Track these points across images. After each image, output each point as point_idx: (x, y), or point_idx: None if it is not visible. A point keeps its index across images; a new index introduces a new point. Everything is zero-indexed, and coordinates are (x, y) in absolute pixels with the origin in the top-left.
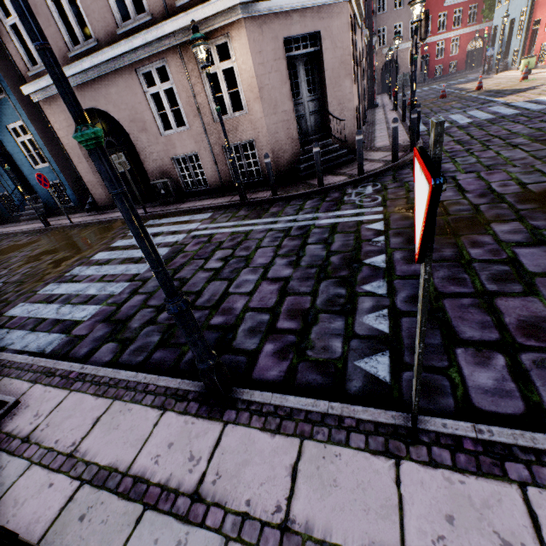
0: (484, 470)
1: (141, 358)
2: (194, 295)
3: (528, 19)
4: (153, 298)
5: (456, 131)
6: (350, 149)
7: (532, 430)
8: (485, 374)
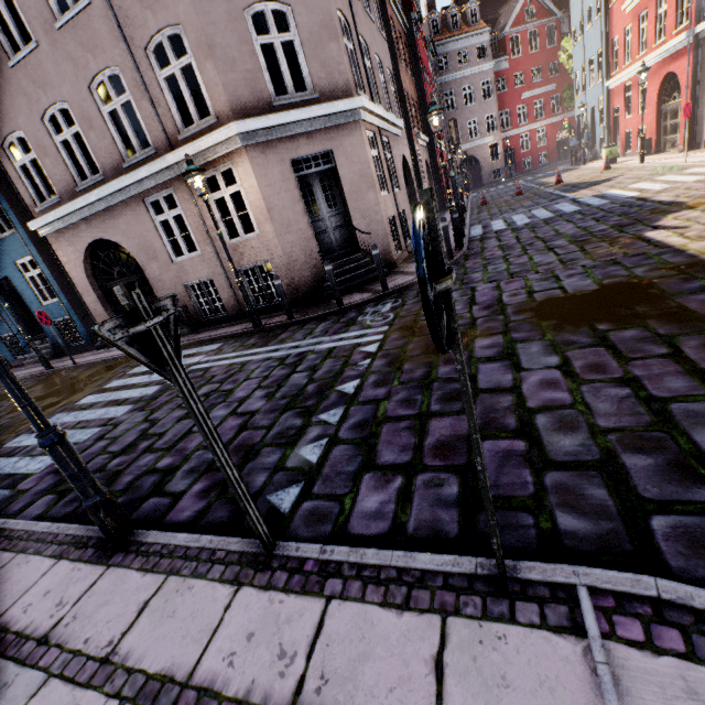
0: (306, 588)
1: (71, 509)
2: (156, 437)
3: (607, 107)
4: (116, 443)
5: (508, 235)
6: (386, 262)
7: (383, 549)
8: (375, 497)
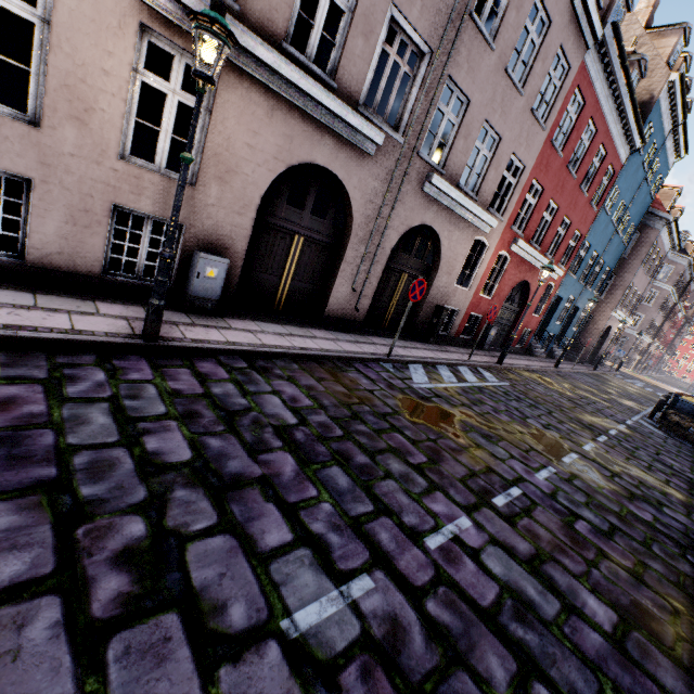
0: None
1: None
2: None
3: None
4: None
5: None
6: None
7: None
8: None
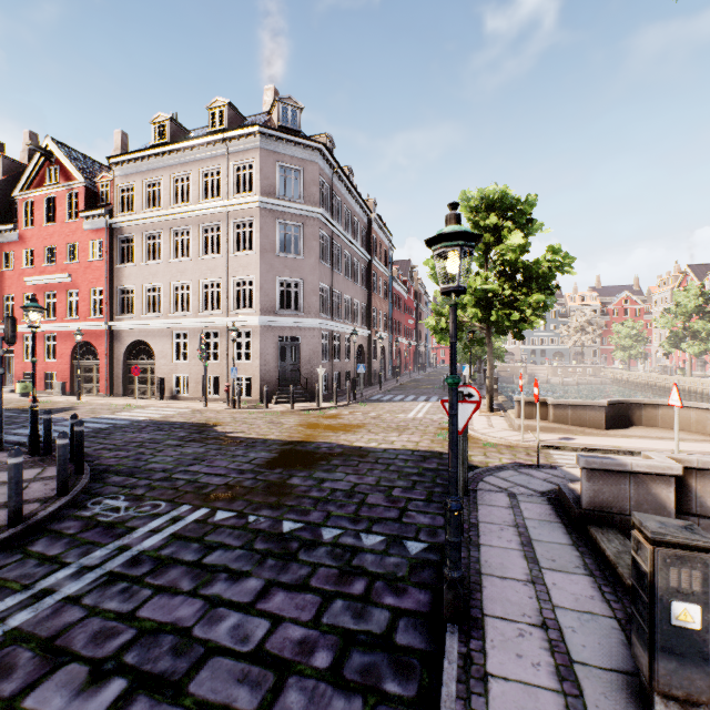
0: (476, 526)
1: None
2: None
3: None
4: None
5: None
6: None
7: None
8: (422, 518)
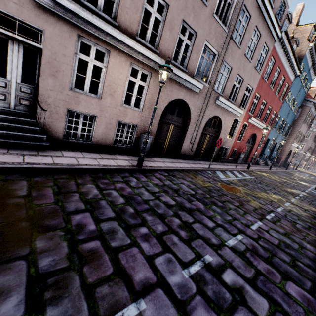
0: None
1: None
2: None
3: None
4: None
5: None
6: None
7: None
8: None
